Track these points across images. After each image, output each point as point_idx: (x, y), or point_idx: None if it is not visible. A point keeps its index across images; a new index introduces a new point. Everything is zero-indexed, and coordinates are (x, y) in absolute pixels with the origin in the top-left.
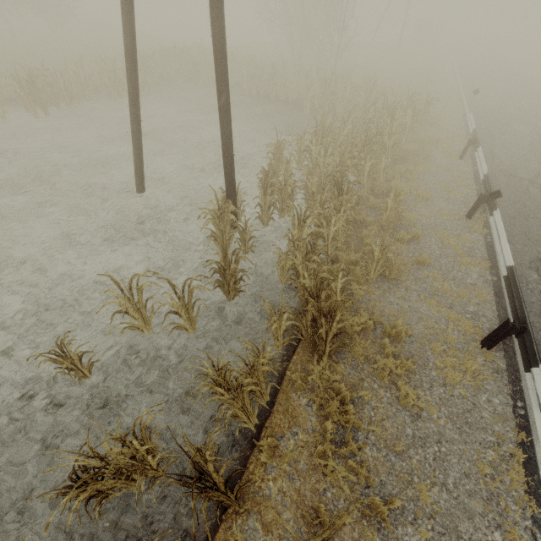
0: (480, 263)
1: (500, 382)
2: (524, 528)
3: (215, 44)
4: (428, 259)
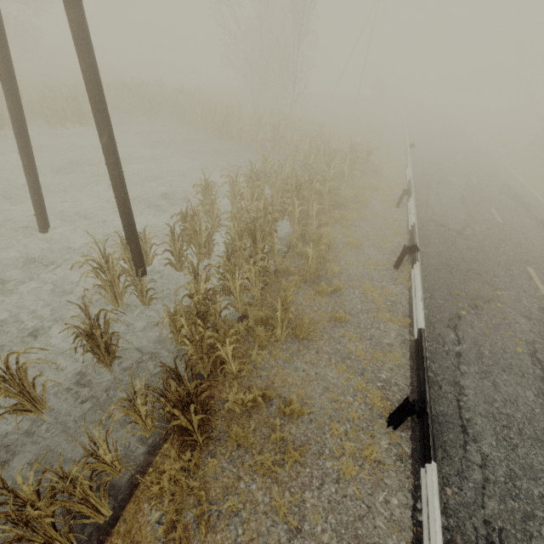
0: (400, 319)
1: (402, 473)
2: None
3: (85, 81)
4: (345, 315)
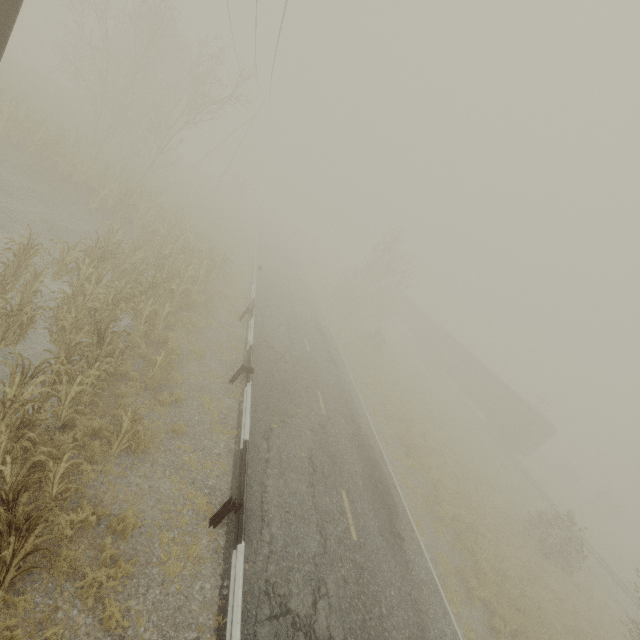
0: (230, 431)
1: (216, 563)
2: None
3: None
4: (184, 427)
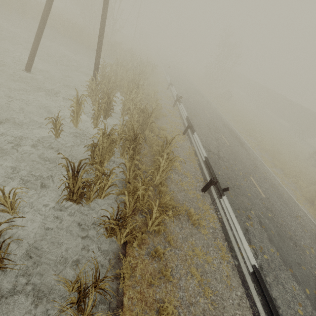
0: (179, 118)
1: (187, 141)
2: (196, 162)
3: (103, 16)
4: (166, 114)
